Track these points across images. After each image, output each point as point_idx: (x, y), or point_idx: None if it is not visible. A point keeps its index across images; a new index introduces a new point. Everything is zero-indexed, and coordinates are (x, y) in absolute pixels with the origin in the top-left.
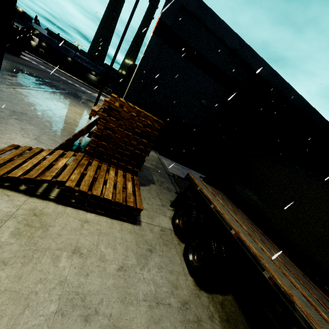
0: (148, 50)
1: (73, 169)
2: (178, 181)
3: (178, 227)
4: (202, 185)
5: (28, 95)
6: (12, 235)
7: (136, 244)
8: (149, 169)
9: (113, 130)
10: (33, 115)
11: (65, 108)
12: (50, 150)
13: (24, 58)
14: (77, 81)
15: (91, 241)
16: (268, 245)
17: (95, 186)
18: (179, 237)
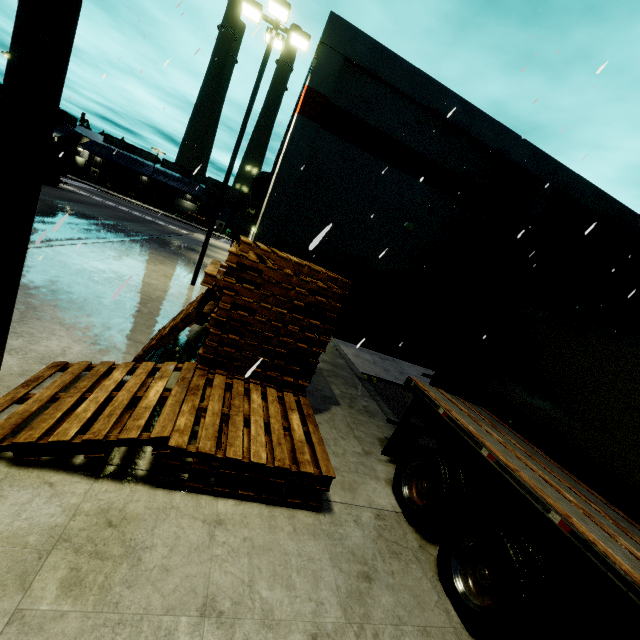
0: (293, 144)
1: (180, 405)
2: (381, 389)
3: (412, 505)
4: (446, 402)
5: (76, 255)
6: (64, 590)
7: (334, 566)
8: (321, 372)
9: (248, 307)
10: (88, 293)
11: (146, 269)
12: (128, 365)
13: (66, 188)
14: (161, 215)
15: (237, 575)
16: (635, 536)
17: (228, 437)
18: (418, 529)
